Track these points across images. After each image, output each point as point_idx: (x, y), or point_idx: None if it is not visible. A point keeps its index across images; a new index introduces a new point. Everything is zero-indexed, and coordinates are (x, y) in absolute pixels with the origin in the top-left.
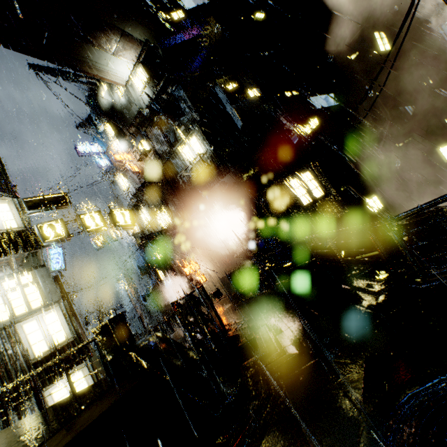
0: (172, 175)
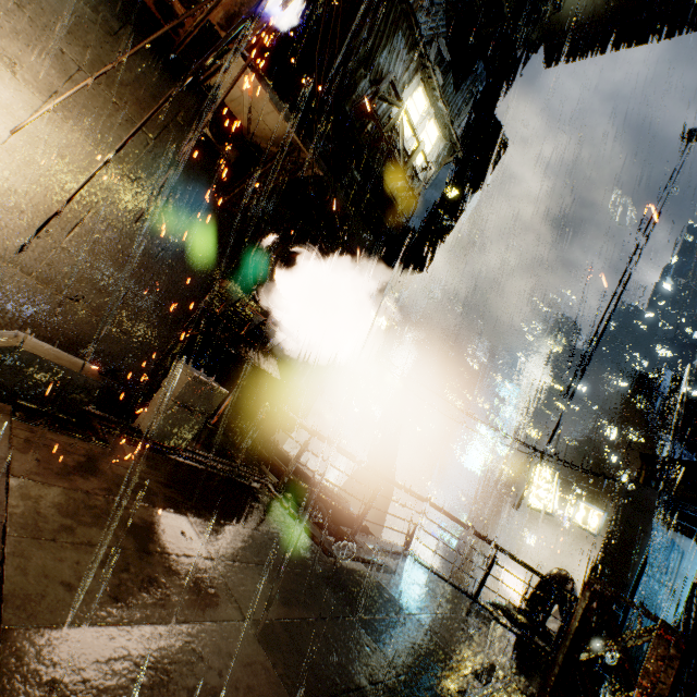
0: (367, 15)
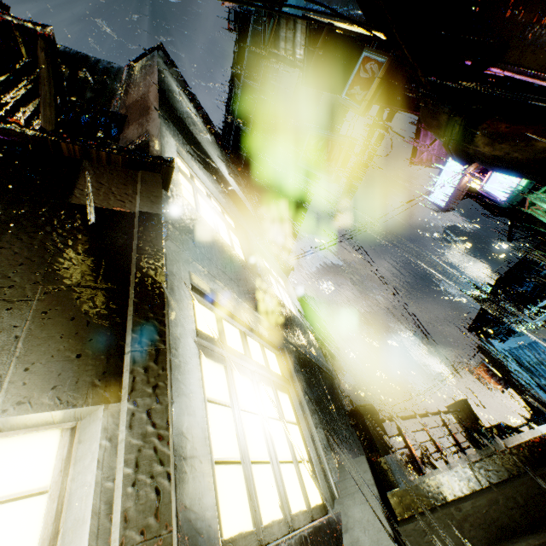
0: None
